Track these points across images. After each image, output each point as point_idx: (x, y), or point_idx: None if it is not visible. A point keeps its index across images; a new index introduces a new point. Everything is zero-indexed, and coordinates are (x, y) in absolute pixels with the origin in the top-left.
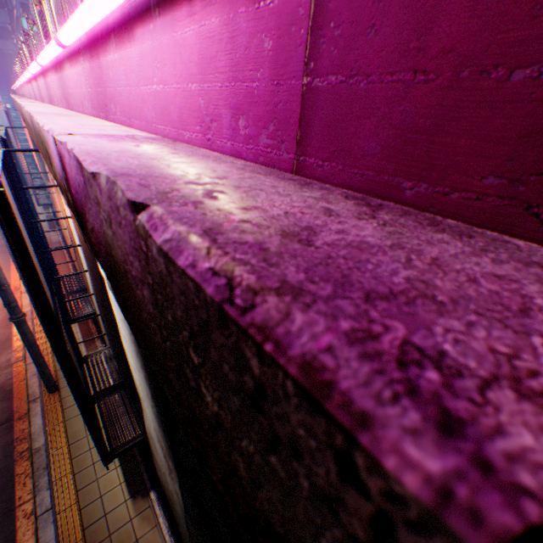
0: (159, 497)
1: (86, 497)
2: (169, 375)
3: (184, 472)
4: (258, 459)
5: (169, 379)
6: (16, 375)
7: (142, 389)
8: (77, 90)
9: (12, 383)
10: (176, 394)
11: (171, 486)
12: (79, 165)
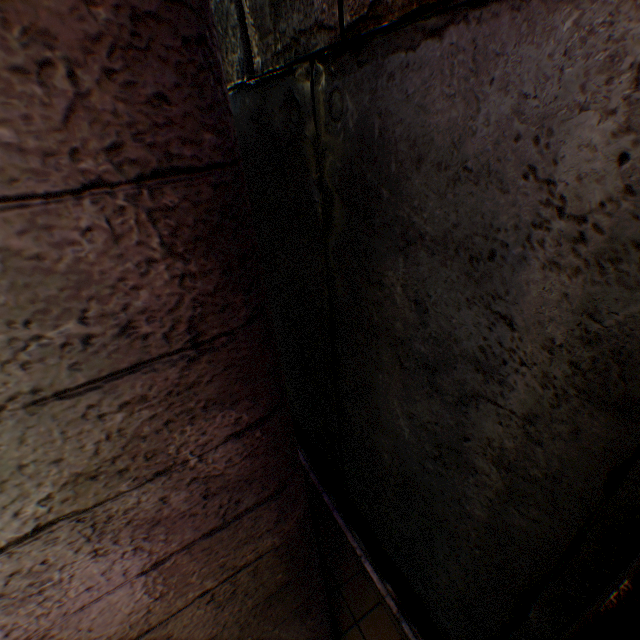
0: None
1: None
2: None
3: None
4: None
5: None
6: None
7: None
8: None
9: None
10: None
11: None
12: None
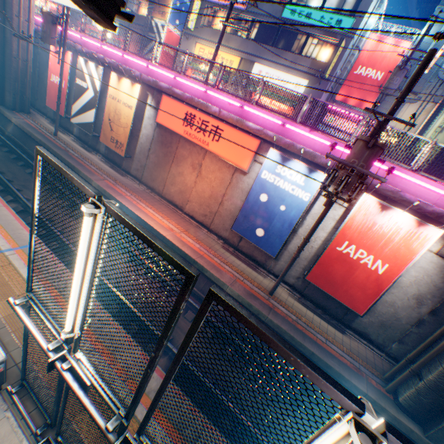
0: (352, 332)
1: (331, 335)
2: None
3: None
4: None
5: None
6: (244, 286)
7: (412, 282)
8: (416, 191)
9: (248, 291)
10: None
11: (405, 314)
12: None
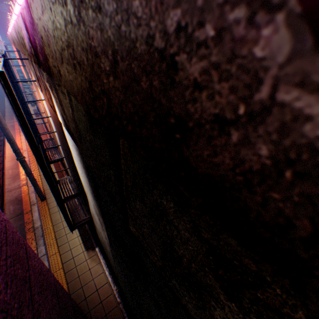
0: (100, 250)
1: (63, 249)
2: (64, 74)
3: (105, 215)
4: (70, 30)
5: (64, 78)
6: (23, 192)
7: (86, 186)
8: None
9: (21, 196)
10: (67, 80)
11: (104, 237)
12: (27, 5)
